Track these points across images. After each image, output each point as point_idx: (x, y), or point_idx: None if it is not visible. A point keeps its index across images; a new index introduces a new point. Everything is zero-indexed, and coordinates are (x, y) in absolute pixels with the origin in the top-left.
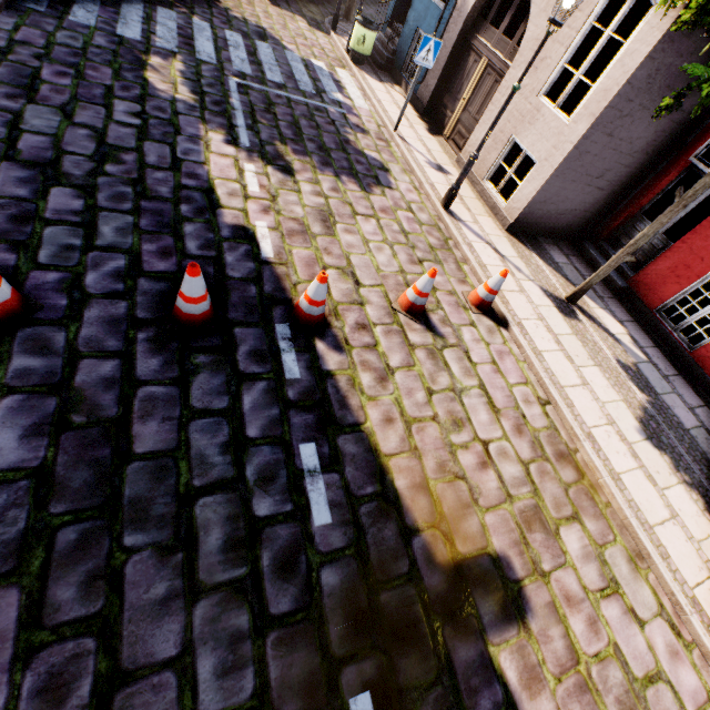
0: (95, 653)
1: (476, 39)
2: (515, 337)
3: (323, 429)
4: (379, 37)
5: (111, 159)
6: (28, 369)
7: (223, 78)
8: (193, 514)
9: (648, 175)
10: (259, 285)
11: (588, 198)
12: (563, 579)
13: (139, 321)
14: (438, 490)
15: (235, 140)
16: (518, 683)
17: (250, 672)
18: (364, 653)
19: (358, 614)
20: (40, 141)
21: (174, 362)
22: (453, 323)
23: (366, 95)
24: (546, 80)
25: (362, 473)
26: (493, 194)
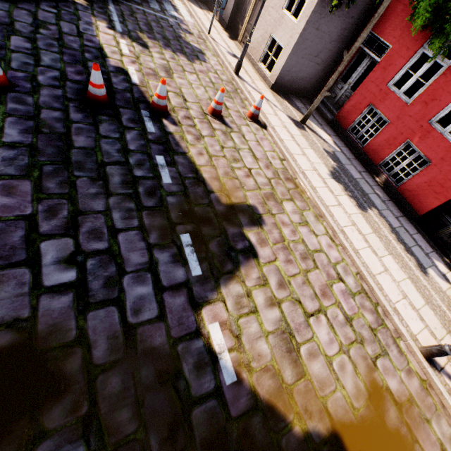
0: (68, 204)
1: None
2: (270, 133)
3: (167, 152)
4: None
5: (42, 27)
6: (16, 109)
7: None
8: (106, 170)
9: (342, 57)
10: (131, 93)
11: (312, 70)
12: (281, 217)
13: (69, 99)
14: (224, 181)
15: (113, 27)
16: (256, 242)
17: (136, 220)
18: (187, 223)
19: (184, 212)
20: (0, 13)
21: (90, 117)
22: (237, 123)
23: (192, 15)
24: None
25: (186, 169)
26: (263, 70)
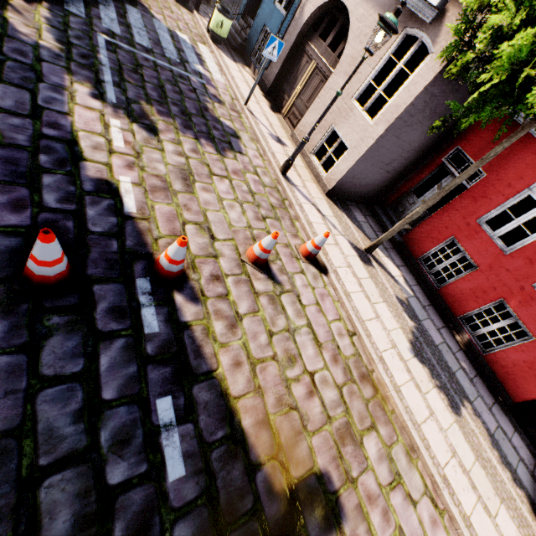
0: None
1: (308, 45)
2: (332, 282)
3: (179, 381)
4: (234, 24)
5: None
6: None
7: (92, 32)
8: (37, 499)
9: (417, 166)
10: (120, 240)
11: (380, 177)
12: (366, 481)
13: None
14: (277, 423)
15: (102, 94)
16: None
17: None
18: None
19: None
20: None
21: (23, 326)
22: (288, 271)
23: (222, 71)
24: (357, 89)
25: (214, 418)
26: (317, 166)
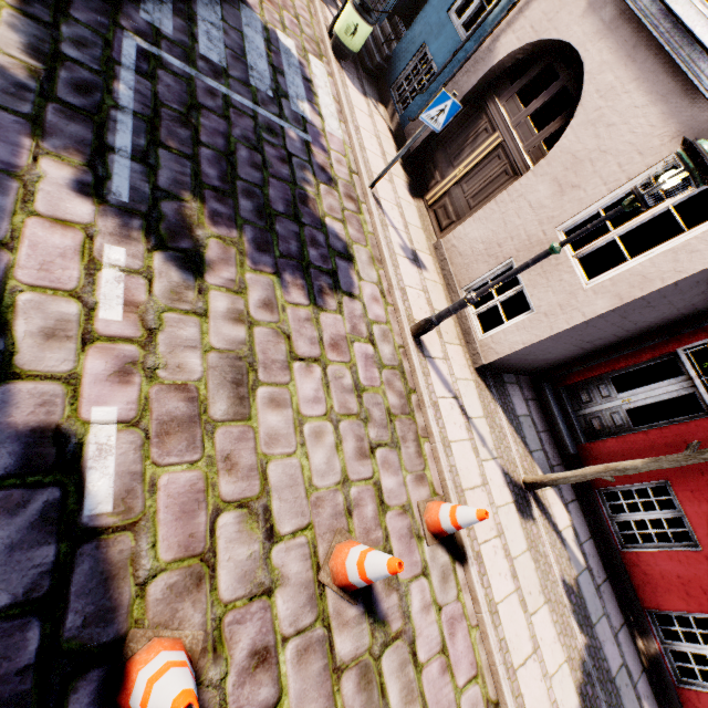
0: None
1: (494, 102)
2: (471, 584)
3: None
4: (374, 26)
5: None
6: None
7: (113, 30)
8: None
9: (630, 344)
10: (51, 619)
11: (568, 352)
12: None
13: None
14: None
15: (100, 182)
16: None
17: None
18: None
19: None
20: None
21: None
22: (401, 579)
23: (343, 114)
24: (572, 215)
25: None
26: (469, 314)
